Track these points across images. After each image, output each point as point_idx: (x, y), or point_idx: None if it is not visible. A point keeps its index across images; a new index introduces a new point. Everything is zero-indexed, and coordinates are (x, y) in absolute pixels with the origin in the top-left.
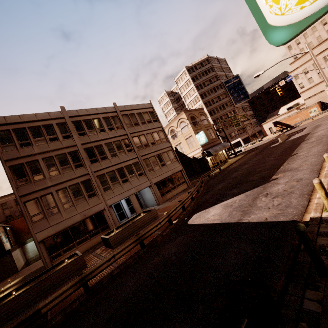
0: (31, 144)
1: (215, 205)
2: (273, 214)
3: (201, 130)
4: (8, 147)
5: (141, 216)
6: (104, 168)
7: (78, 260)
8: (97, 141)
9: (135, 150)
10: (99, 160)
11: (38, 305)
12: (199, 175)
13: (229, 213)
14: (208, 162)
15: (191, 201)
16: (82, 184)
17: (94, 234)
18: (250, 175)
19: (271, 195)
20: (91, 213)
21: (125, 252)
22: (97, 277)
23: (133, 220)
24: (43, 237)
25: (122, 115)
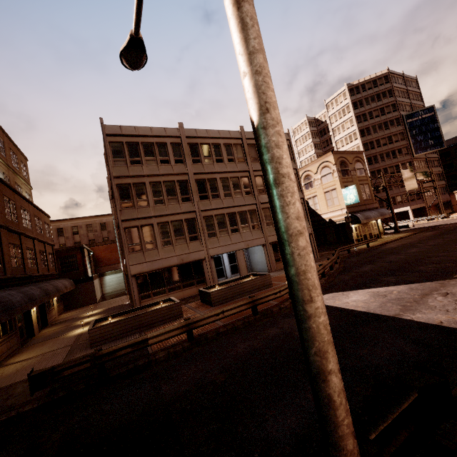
0: (141, 163)
1: (358, 290)
2: (453, 320)
3: (352, 184)
4: (119, 162)
5: (249, 279)
6: (214, 209)
7: (175, 306)
8: (211, 173)
9: (254, 194)
10: (210, 198)
11: (146, 335)
12: (331, 247)
13: (380, 304)
14: (353, 232)
15: (320, 277)
16: (186, 222)
17: (188, 285)
18: (419, 263)
19: (454, 296)
20: (189, 259)
21: (235, 312)
22: (198, 329)
23: (238, 280)
24: (136, 271)
25: (248, 144)
